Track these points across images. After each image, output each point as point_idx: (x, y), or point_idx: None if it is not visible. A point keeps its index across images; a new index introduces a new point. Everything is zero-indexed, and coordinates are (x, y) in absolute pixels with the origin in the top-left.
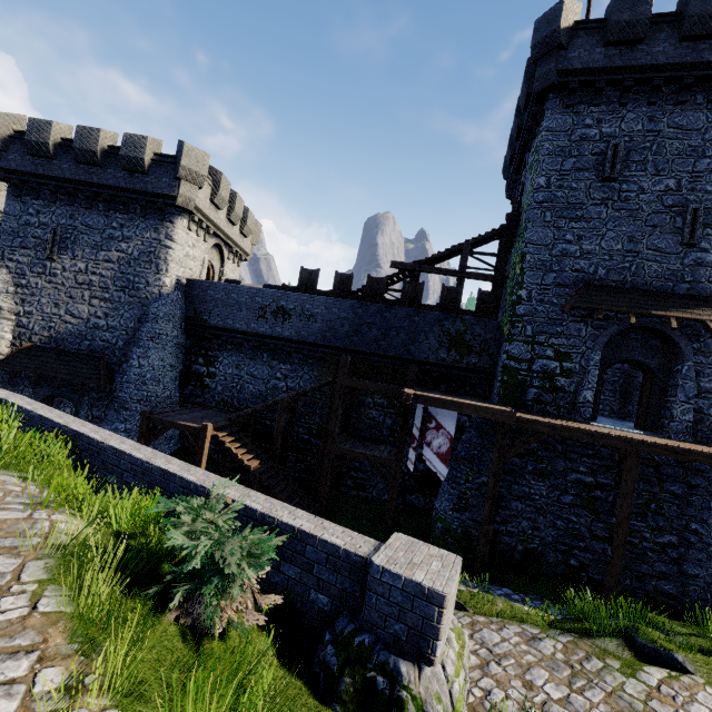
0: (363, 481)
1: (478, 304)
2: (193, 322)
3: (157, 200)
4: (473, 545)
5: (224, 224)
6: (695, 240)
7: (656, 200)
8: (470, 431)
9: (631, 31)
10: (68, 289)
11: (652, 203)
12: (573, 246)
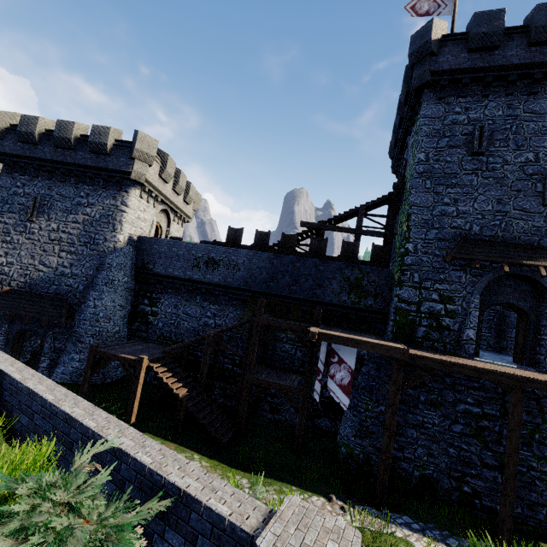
0: (277, 405)
1: (373, 255)
2: (141, 270)
3: (116, 175)
4: (374, 470)
5: (170, 194)
6: None
7: (519, 170)
8: (368, 364)
9: (488, 40)
10: (42, 244)
11: (515, 172)
12: (450, 207)
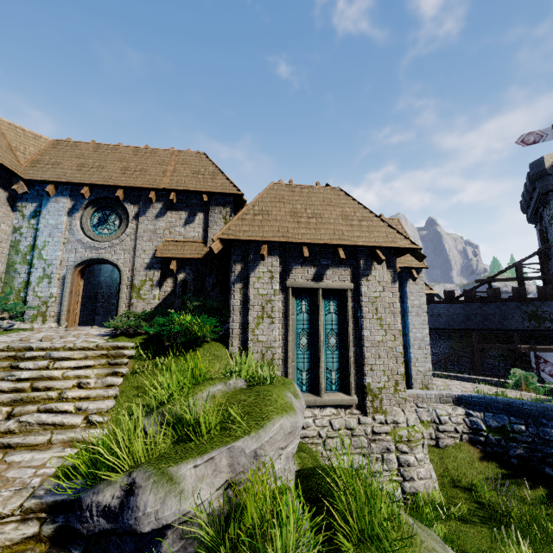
0: None
1: (539, 293)
2: None
3: None
4: None
5: None
6: None
7: None
8: None
9: None
10: None
11: None
12: None
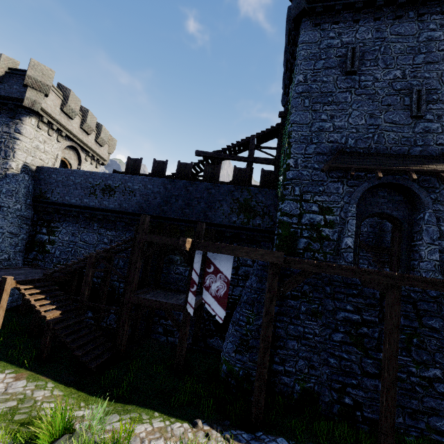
0: (171, 327)
1: (262, 180)
2: (38, 199)
3: (8, 102)
4: (254, 387)
5: (77, 131)
6: (422, 113)
7: (388, 86)
8: (251, 277)
9: None
10: None
11: (385, 88)
12: (327, 123)
